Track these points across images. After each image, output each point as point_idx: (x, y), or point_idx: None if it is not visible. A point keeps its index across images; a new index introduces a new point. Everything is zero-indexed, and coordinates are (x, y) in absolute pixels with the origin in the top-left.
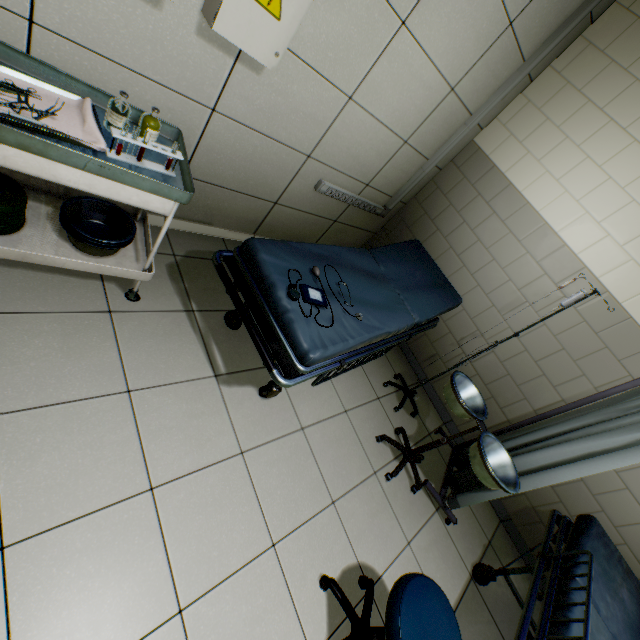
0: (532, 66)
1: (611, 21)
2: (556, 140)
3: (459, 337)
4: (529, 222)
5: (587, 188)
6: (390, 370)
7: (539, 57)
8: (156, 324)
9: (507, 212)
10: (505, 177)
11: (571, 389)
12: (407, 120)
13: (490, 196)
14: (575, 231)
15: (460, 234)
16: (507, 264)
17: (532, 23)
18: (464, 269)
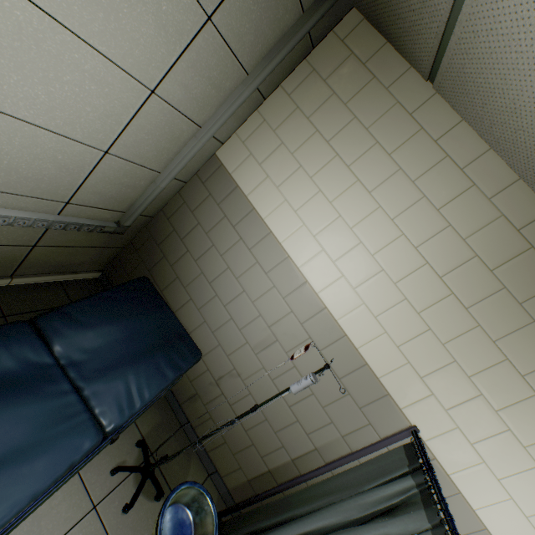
0: (258, 81)
1: (330, 50)
2: (292, 167)
3: (218, 376)
4: (274, 253)
5: (322, 224)
6: (133, 434)
7: (263, 73)
8: None
9: (253, 240)
10: (249, 200)
11: (323, 437)
12: (90, 124)
13: (236, 219)
14: (315, 268)
15: (210, 259)
16: (257, 297)
17: (242, 27)
18: (217, 299)
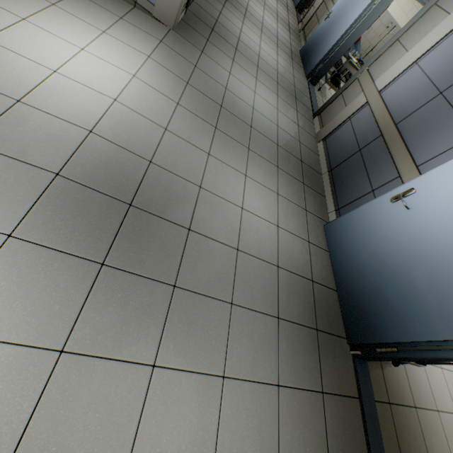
0: None
1: None
2: None
3: None
4: None
5: None
6: None
7: None
8: (332, 92)
9: None
10: None
11: None
12: None
13: None
14: None
15: None
16: None
17: None
18: None
